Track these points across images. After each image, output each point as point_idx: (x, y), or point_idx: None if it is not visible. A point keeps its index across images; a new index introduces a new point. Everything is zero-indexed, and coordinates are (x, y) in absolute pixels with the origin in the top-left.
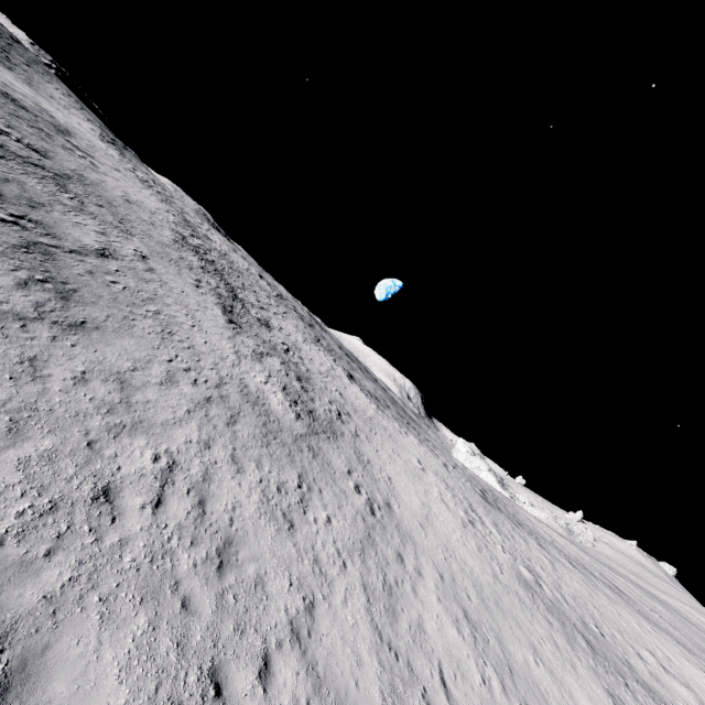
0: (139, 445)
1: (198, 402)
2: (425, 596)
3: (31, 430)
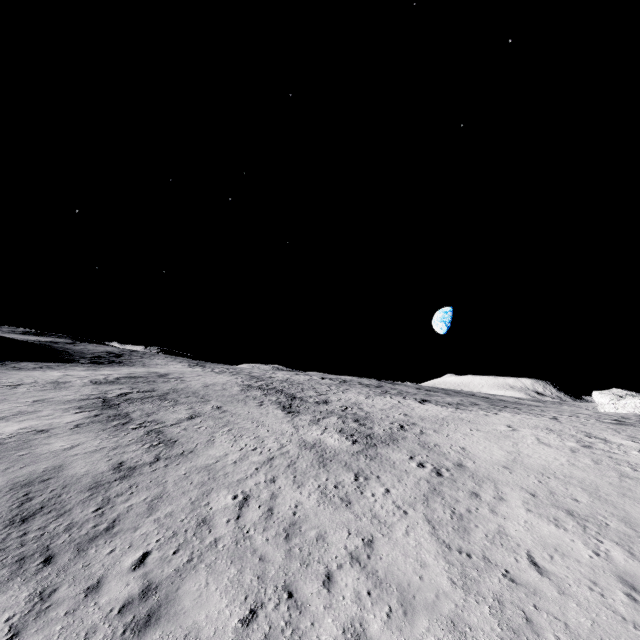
0: (223, 495)
1: (264, 462)
2: (508, 512)
3: (159, 506)
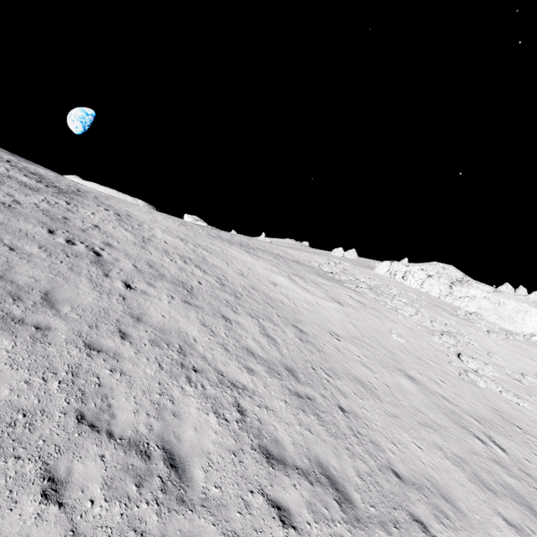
0: None
1: None
2: (156, 232)
3: None
